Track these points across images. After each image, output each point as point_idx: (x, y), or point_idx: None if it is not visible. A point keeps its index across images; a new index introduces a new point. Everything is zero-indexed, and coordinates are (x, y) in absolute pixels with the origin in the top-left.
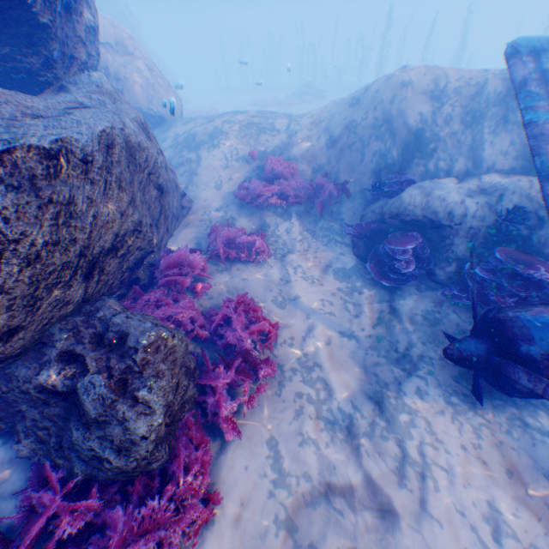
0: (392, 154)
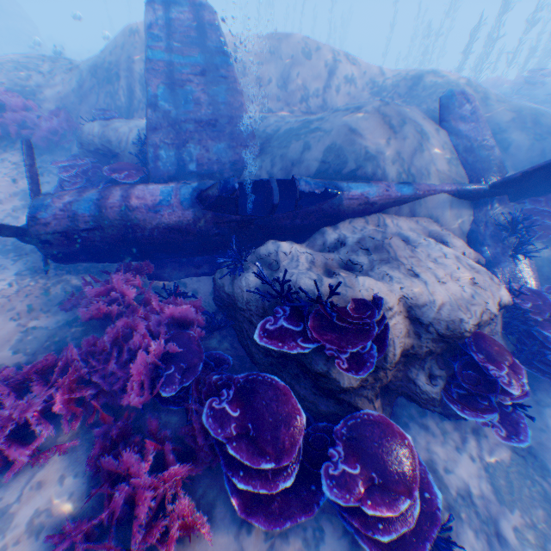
0: (122, 98)
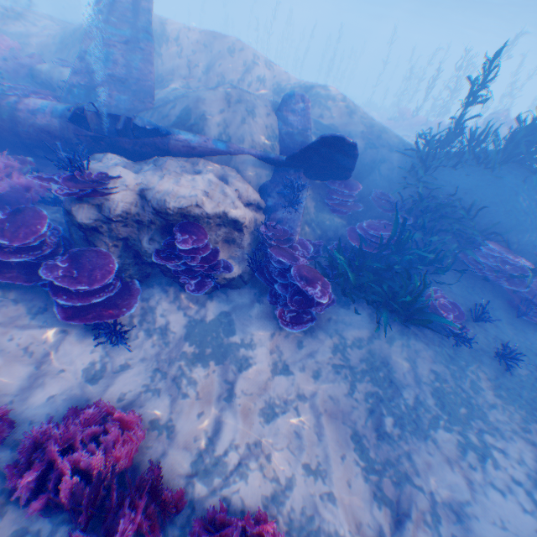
0: None
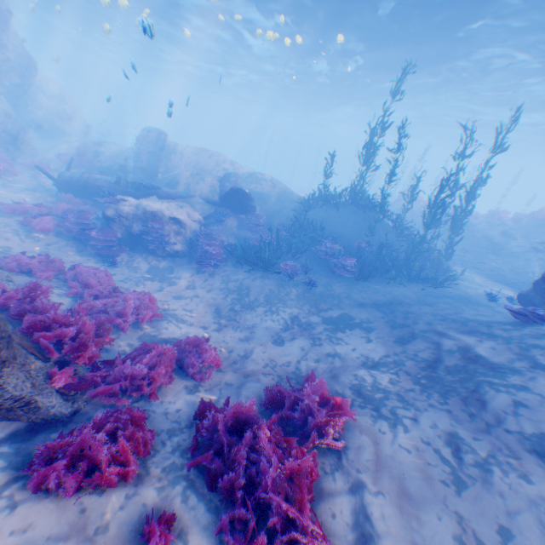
0: None
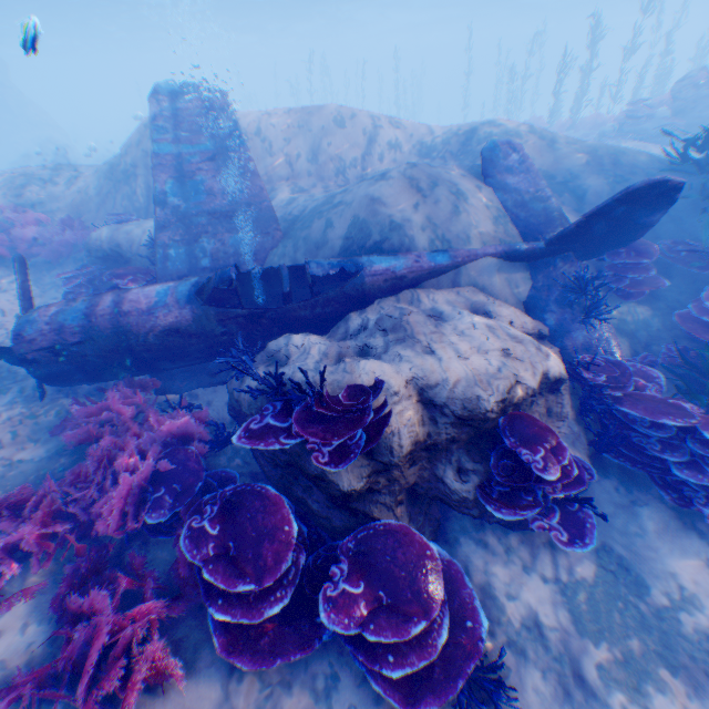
0: (139, 197)
